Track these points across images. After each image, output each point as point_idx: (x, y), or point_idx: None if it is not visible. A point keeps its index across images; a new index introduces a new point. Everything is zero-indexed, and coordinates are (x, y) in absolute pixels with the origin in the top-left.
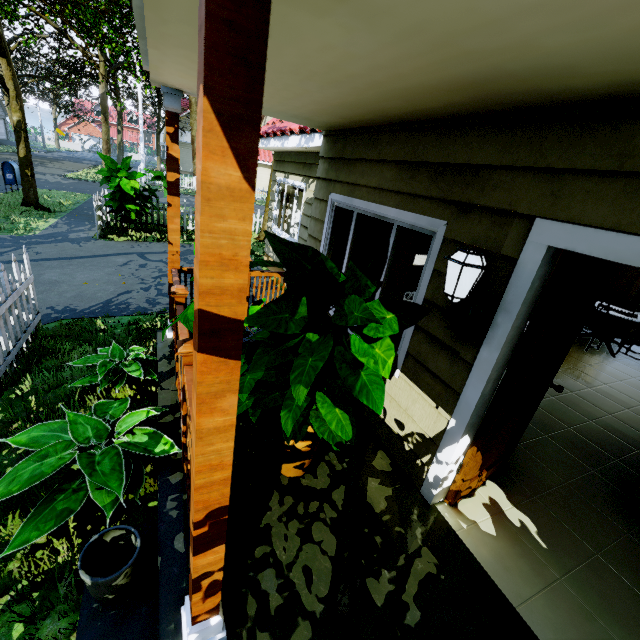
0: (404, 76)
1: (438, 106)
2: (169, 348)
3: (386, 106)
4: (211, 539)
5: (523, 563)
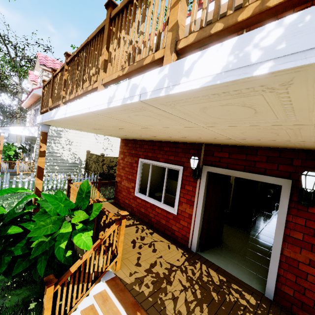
0: None
1: None
2: None
3: None
4: None
5: None
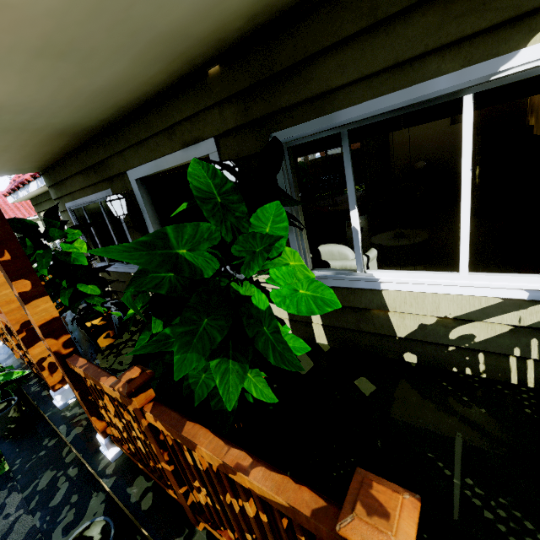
0: (30, 140)
1: (67, 143)
2: (3, 349)
3: (46, 150)
4: (32, 339)
5: None
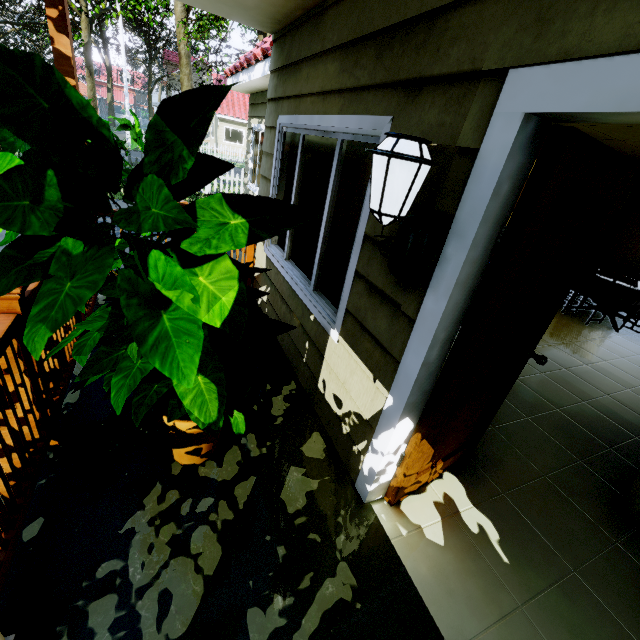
0: None
1: None
2: None
3: None
4: None
5: (474, 585)
